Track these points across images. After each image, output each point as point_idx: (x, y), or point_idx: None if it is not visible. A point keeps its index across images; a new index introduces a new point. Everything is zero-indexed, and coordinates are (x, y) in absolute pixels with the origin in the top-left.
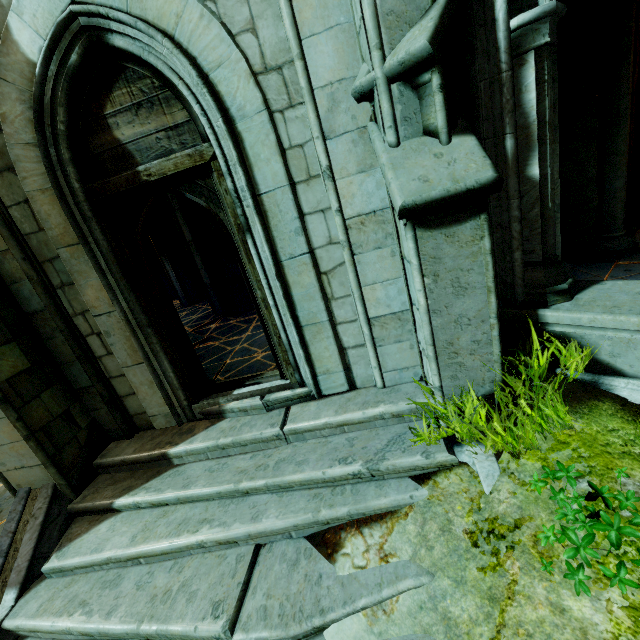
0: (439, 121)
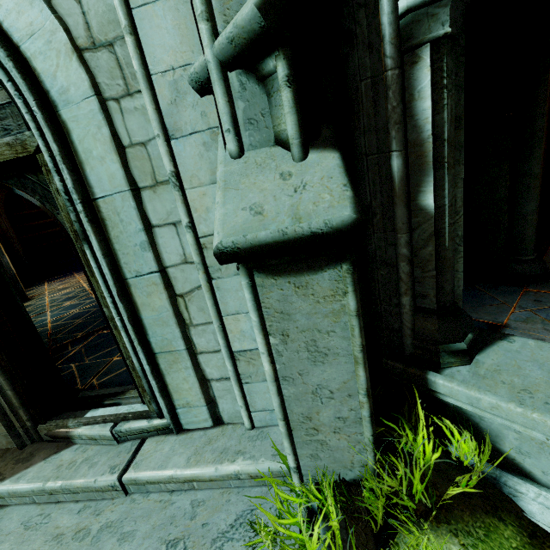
0: (289, 128)
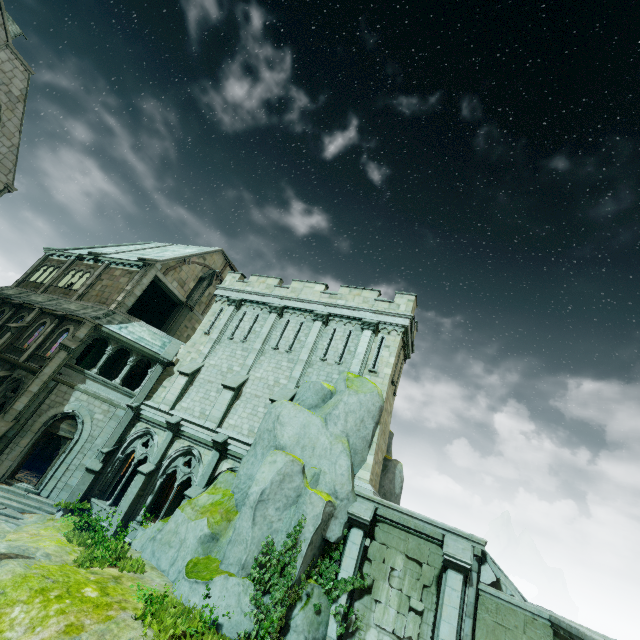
0: (101, 460)
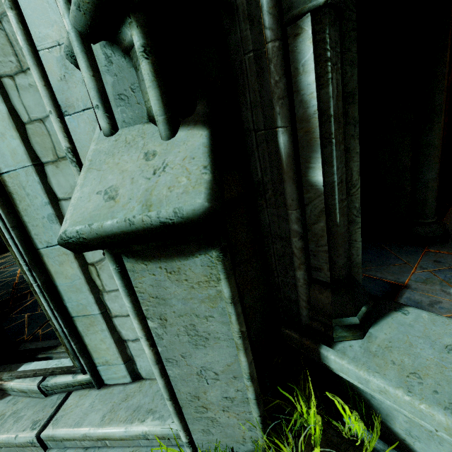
0: (152, 103)
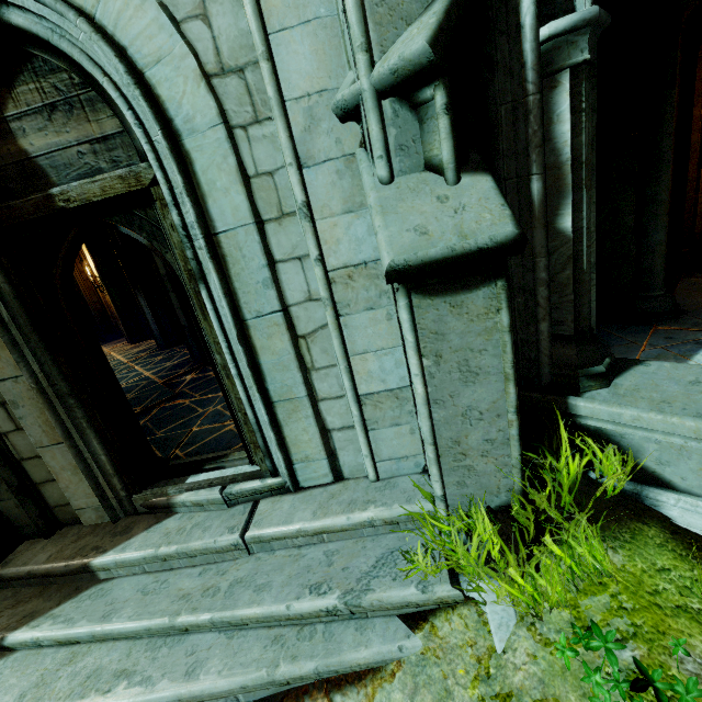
0: (444, 153)
